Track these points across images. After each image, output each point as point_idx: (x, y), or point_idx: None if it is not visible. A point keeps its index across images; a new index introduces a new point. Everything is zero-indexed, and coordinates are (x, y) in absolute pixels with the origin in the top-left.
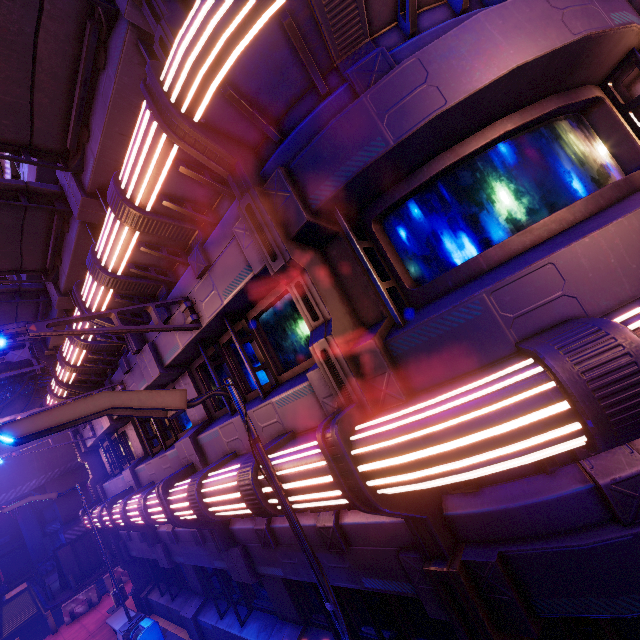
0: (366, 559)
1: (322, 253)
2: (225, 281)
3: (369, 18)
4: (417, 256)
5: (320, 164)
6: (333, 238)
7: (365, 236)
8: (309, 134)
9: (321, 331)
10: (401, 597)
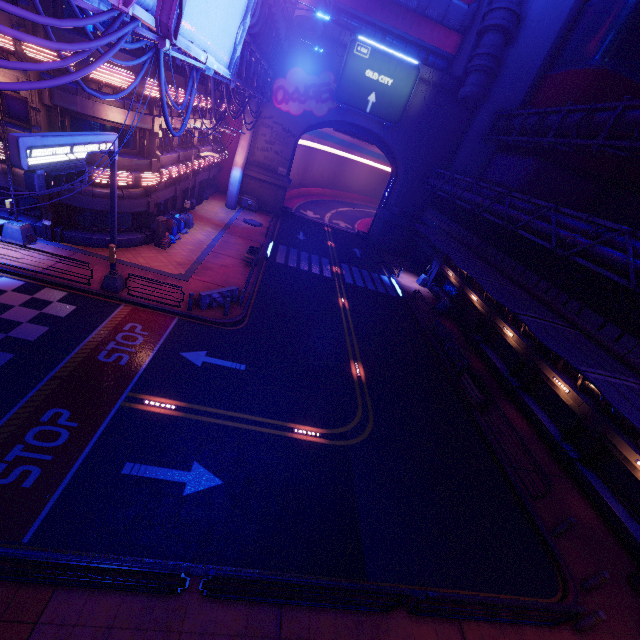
0: (18, 182)
1: (48, 108)
2: (2, 80)
3: (91, 80)
4: (75, 129)
5: (60, 97)
6: (54, 108)
7: (63, 116)
8: (61, 86)
9: (38, 129)
10: (20, 199)
